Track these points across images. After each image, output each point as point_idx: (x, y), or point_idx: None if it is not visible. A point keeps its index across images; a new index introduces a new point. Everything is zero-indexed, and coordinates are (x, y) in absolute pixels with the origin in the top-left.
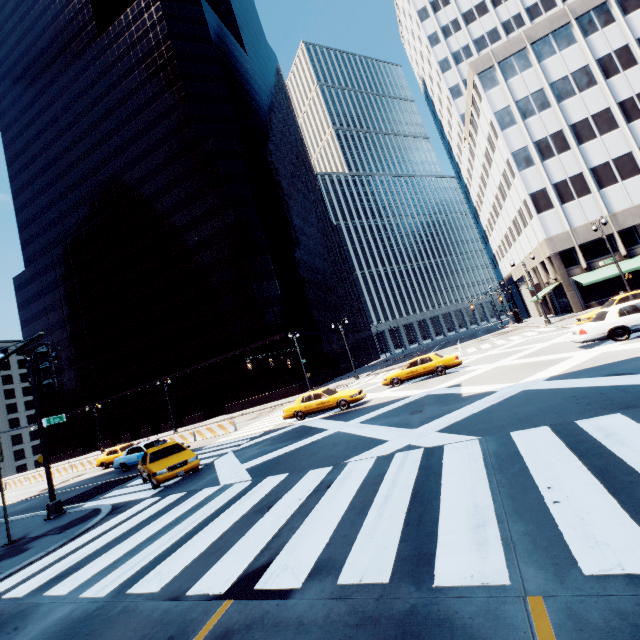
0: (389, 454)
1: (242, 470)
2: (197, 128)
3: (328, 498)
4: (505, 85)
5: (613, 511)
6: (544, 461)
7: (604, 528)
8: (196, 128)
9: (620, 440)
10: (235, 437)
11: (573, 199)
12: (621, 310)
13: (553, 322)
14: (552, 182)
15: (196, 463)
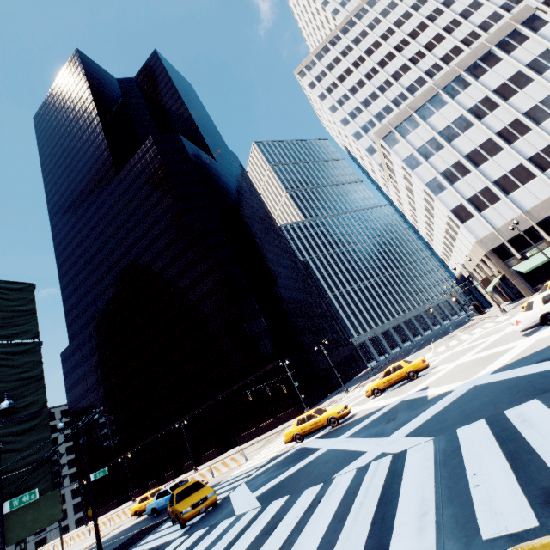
0: (366, 464)
1: (252, 498)
2: (187, 217)
3: (318, 512)
4: (404, 141)
5: (511, 486)
6: (475, 451)
7: (502, 501)
8: (187, 217)
9: (530, 424)
10: (246, 468)
11: (488, 207)
12: (543, 298)
13: (508, 310)
14: (465, 198)
15: (214, 498)
